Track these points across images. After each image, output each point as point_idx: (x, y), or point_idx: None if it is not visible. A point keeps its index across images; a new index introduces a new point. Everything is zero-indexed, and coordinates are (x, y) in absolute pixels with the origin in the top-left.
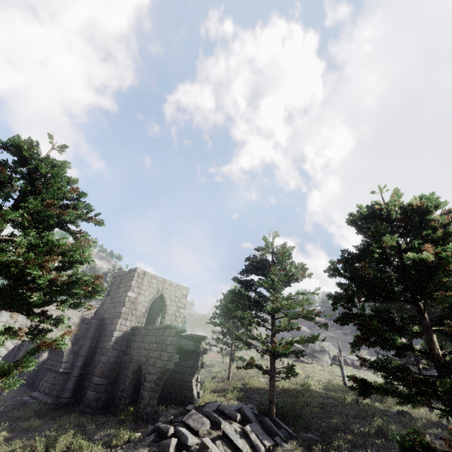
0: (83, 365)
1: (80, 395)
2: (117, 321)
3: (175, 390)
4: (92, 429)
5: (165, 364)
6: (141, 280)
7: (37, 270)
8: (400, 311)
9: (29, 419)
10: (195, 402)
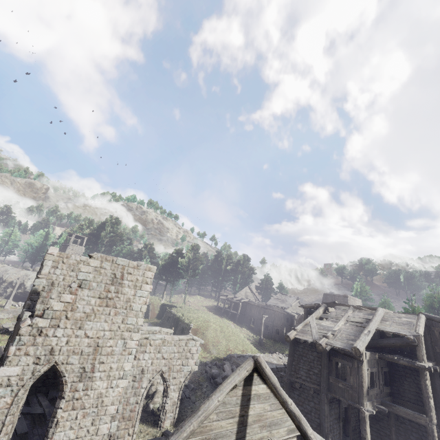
0: None
1: None
2: None
3: None
4: None
5: None
6: (349, 301)
7: None
8: None
9: None
10: None
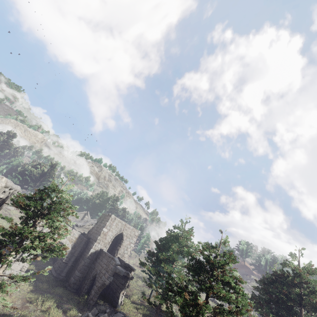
0: (74, 261)
1: (68, 277)
2: (94, 243)
3: (112, 294)
4: (64, 300)
5: (105, 280)
6: (112, 222)
7: (39, 250)
8: (256, 303)
9: (43, 282)
10: (117, 307)
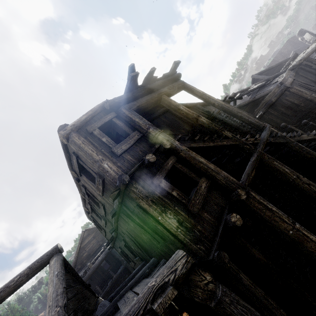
0: None
1: None
2: None
3: None
4: None
5: None
6: None
7: None
8: None
9: None
10: None
